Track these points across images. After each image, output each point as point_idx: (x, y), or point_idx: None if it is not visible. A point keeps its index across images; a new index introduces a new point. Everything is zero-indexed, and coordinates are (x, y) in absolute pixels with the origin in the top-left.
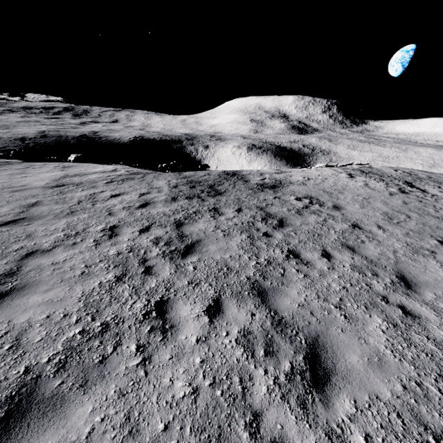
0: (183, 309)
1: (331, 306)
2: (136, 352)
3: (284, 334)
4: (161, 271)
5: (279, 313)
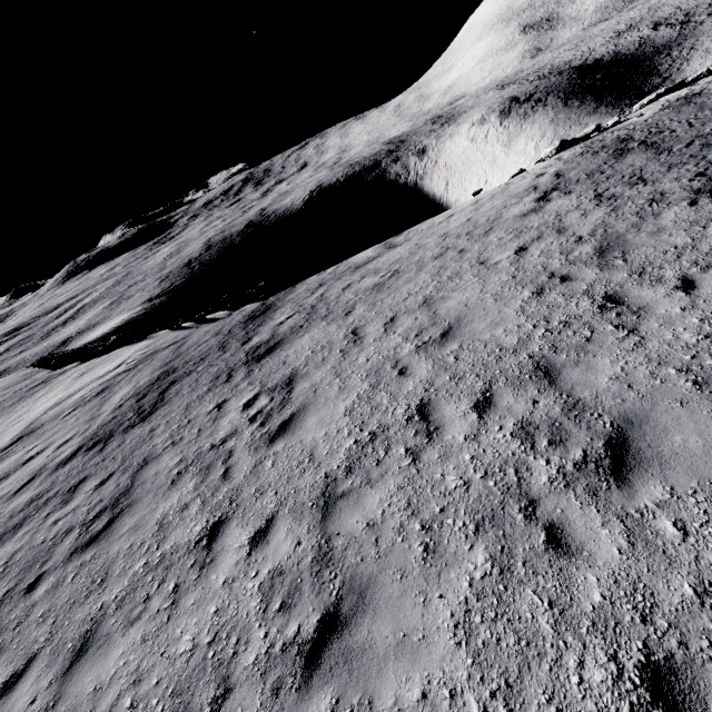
0: None
1: None
2: None
3: None
4: None
5: None
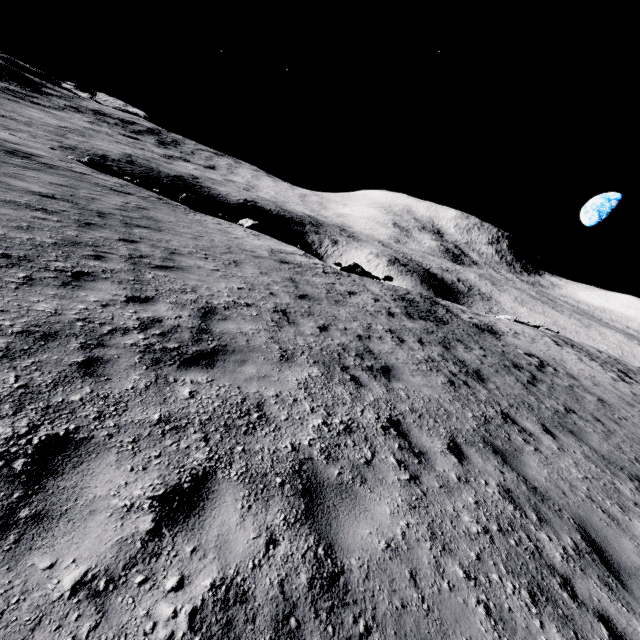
0: (526, 424)
1: (632, 460)
2: (525, 442)
3: (613, 466)
4: (478, 388)
5: (598, 451)
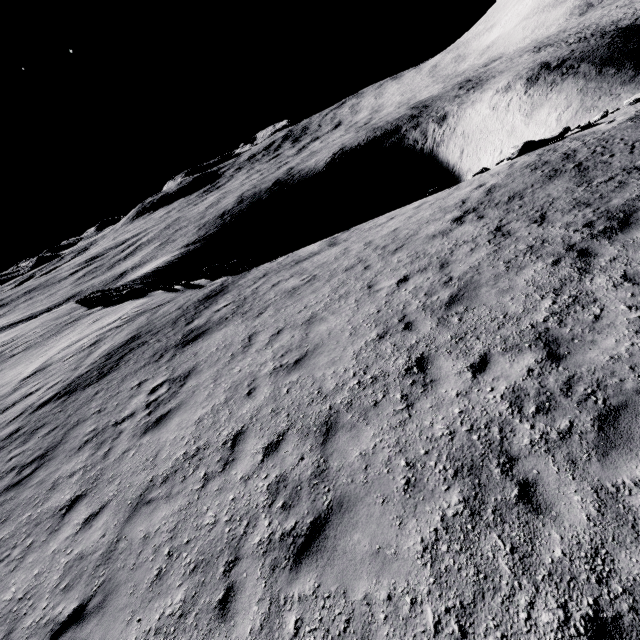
0: None
1: None
2: None
3: None
4: None
5: None
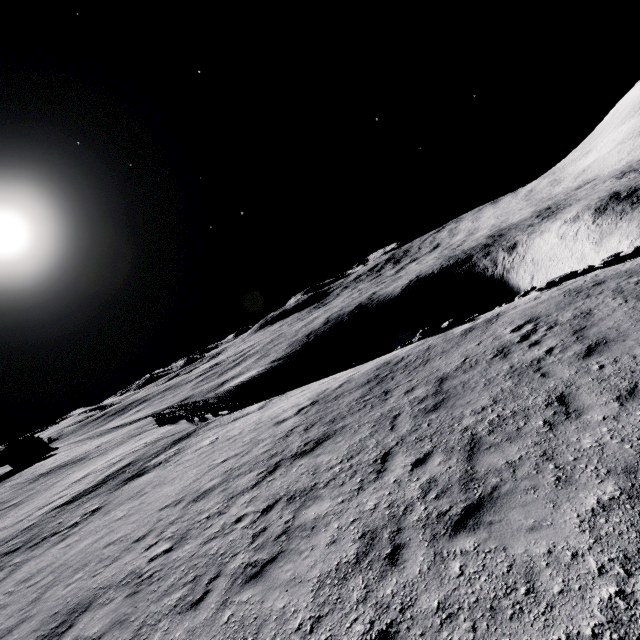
0: None
1: None
2: None
3: None
4: None
5: None
